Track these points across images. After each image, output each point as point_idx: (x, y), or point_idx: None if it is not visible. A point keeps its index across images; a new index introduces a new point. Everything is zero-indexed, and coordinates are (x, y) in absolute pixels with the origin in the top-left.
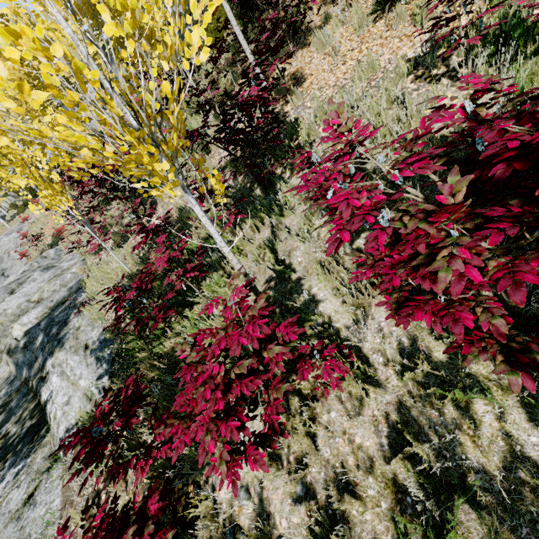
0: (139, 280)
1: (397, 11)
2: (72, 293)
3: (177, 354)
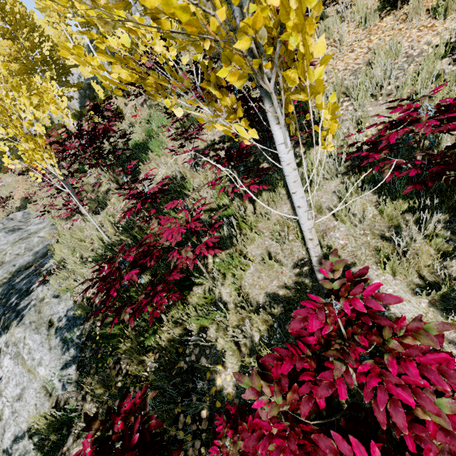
0: (137, 253)
1: (413, 4)
2: (37, 258)
3: (245, 398)
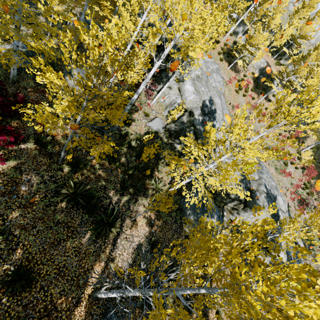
0: None
1: None
2: None
3: None
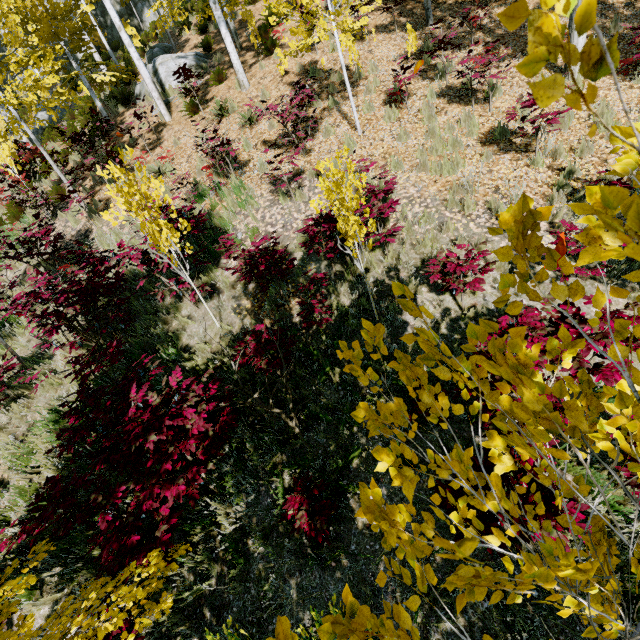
0: None
1: None
2: None
3: None
